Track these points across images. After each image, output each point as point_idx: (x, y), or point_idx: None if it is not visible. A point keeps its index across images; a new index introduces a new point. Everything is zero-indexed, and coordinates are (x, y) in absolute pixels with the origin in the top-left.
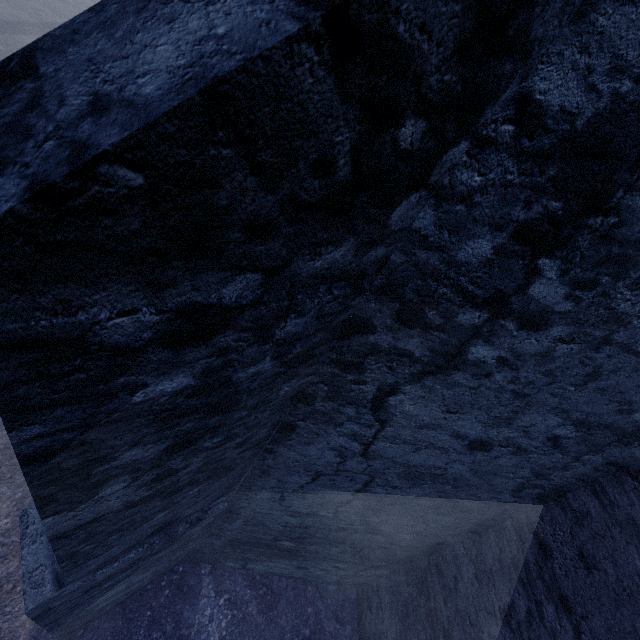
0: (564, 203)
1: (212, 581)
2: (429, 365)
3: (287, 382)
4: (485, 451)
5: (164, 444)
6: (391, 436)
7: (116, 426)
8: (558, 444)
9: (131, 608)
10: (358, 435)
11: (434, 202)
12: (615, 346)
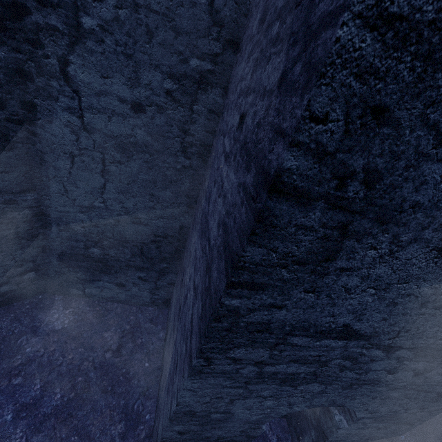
0: None
1: (62, 303)
2: (71, 37)
3: None
4: (144, 113)
5: None
6: (89, 106)
7: None
8: (174, 98)
9: (0, 313)
10: (72, 108)
11: None
12: (143, 8)
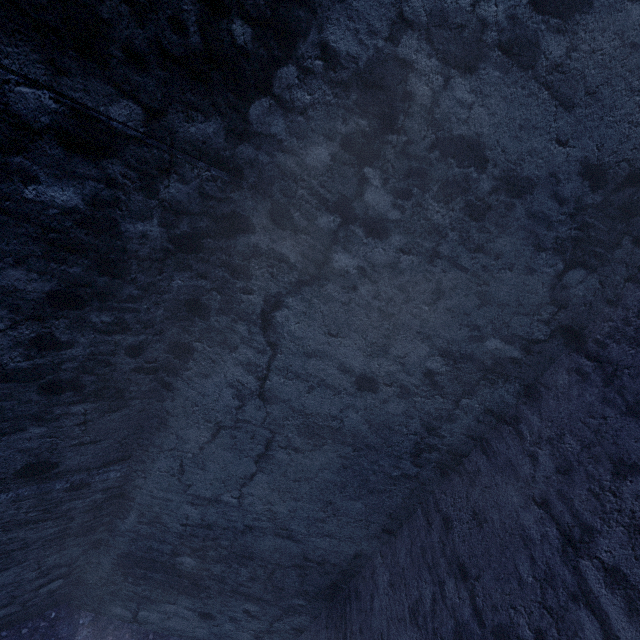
0: (368, 122)
1: (90, 635)
2: (304, 273)
3: (179, 272)
4: (373, 392)
5: (49, 284)
6: (284, 367)
7: (5, 220)
8: (435, 382)
9: None
10: (253, 365)
11: (282, 113)
12: (445, 260)
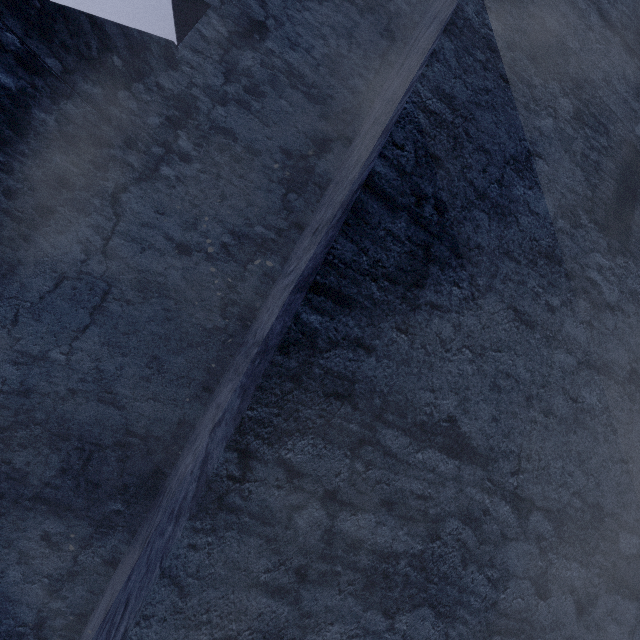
0: (179, 113)
1: None
2: (143, 174)
3: (60, 153)
4: (188, 256)
5: None
6: (124, 232)
7: None
8: (229, 252)
9: None
10: (101, 228)
11: (136, 101)
12: (224, 180)
